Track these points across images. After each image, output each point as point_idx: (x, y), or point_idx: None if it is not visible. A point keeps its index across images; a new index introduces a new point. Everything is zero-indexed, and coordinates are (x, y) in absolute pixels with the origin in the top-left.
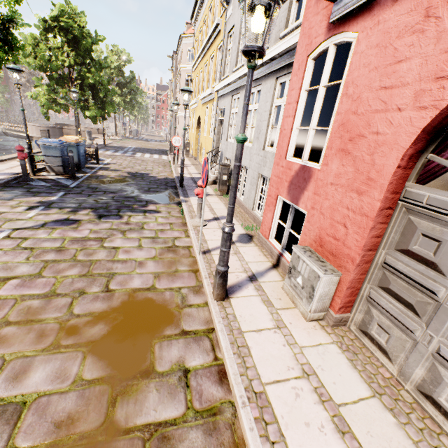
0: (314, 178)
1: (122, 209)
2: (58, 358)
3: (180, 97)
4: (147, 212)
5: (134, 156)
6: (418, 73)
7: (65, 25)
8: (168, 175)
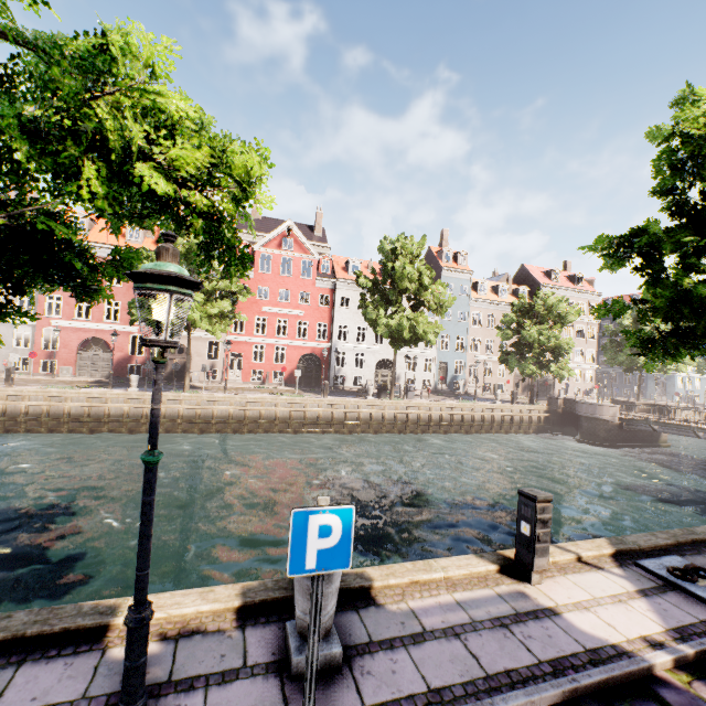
0: (58, 353)
1: None
2: (51, 382)
3: None
4: None
5: None
6: (76, 338)
7: None
8: None
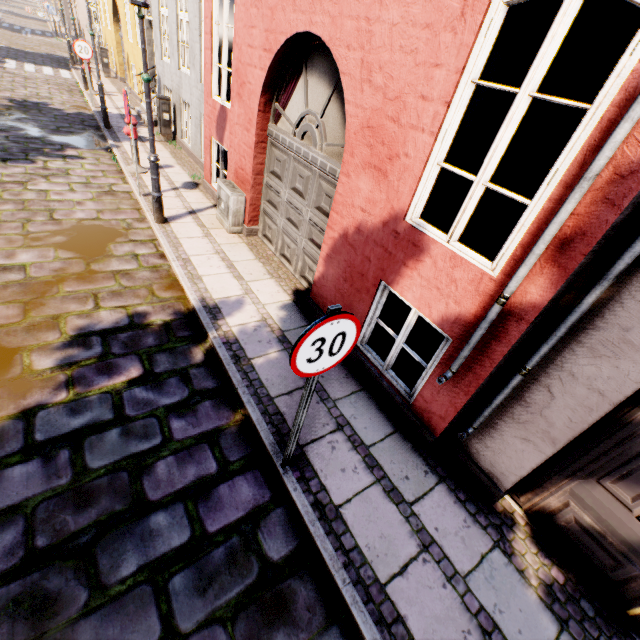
0: (229, 118)
1: (31, 153)
2: (35, 251)
3: None
4: (67, 158)
5: (4, 67)
6: (259, 42)
7: None
8: (82, 108)
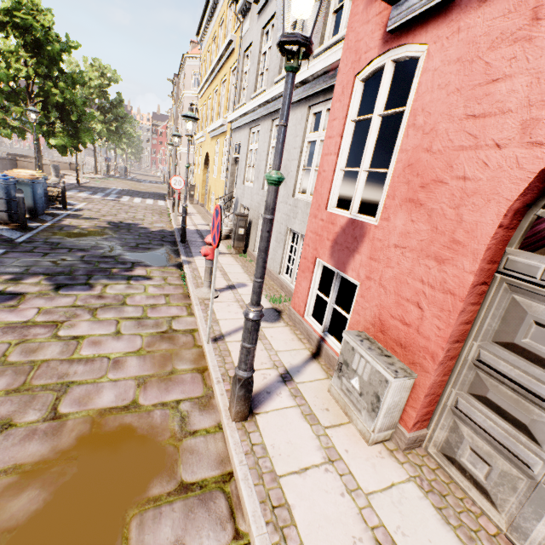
0: (369, 236)
1: (95, 275)
2: None
3: (183, 129)
4: (132, 279)
5: (119, 200)
6: (525, 96)
7: (21, 22)
8: (165, 226)
